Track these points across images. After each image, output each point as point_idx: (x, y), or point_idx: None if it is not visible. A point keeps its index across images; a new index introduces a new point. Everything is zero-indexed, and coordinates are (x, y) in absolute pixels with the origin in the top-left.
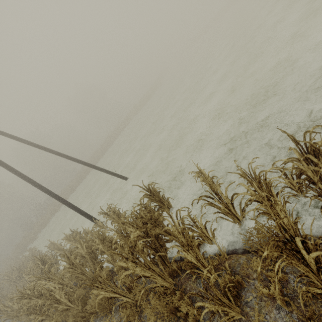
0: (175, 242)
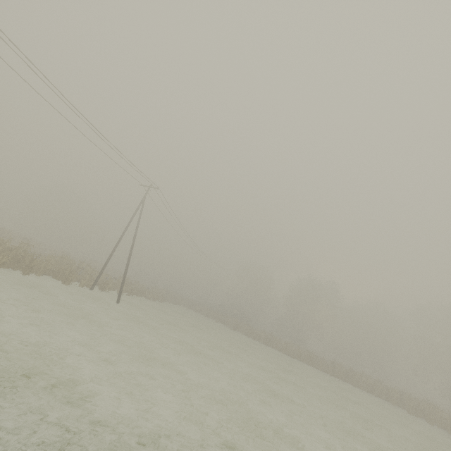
0: (6, 269)
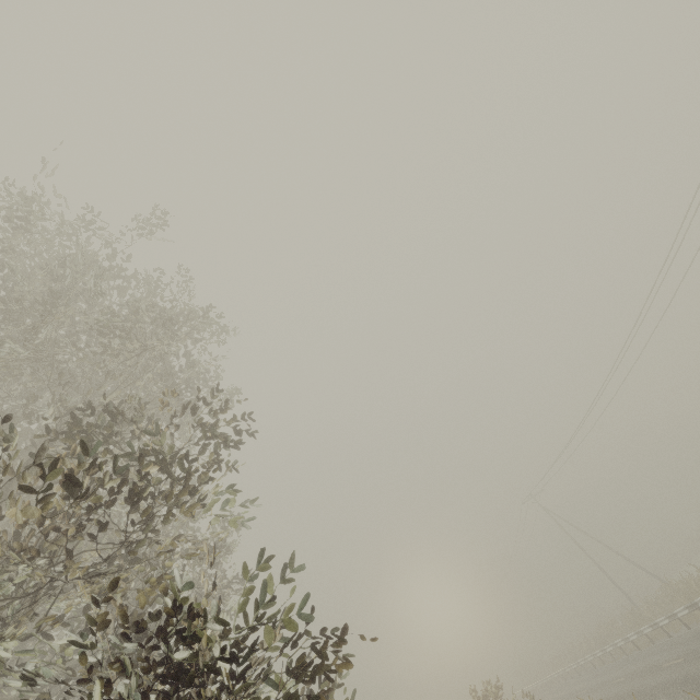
0: None
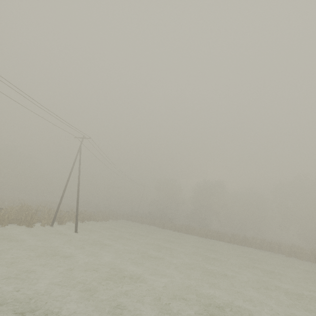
0: None
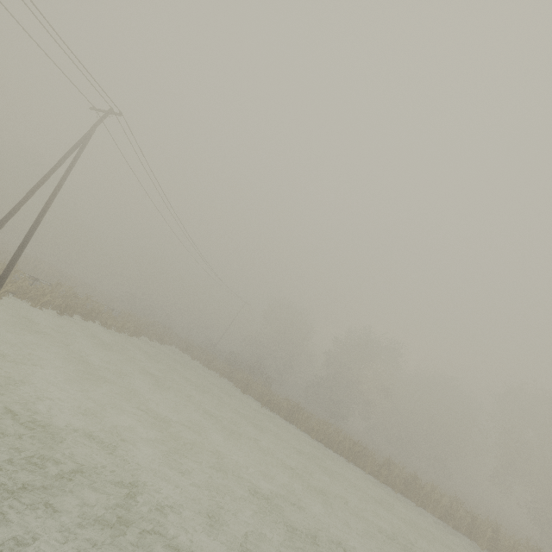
0: None
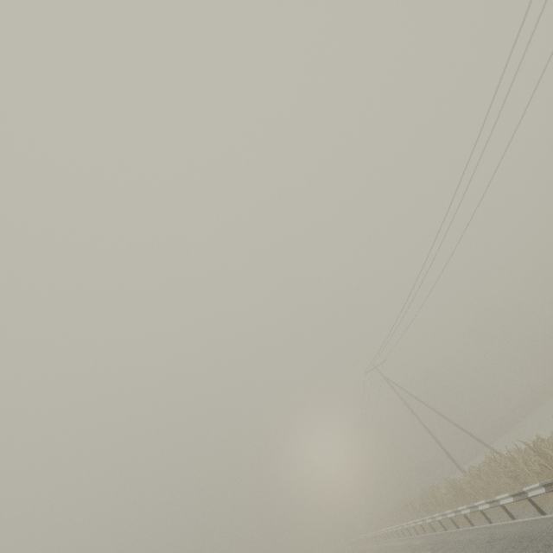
0: None
